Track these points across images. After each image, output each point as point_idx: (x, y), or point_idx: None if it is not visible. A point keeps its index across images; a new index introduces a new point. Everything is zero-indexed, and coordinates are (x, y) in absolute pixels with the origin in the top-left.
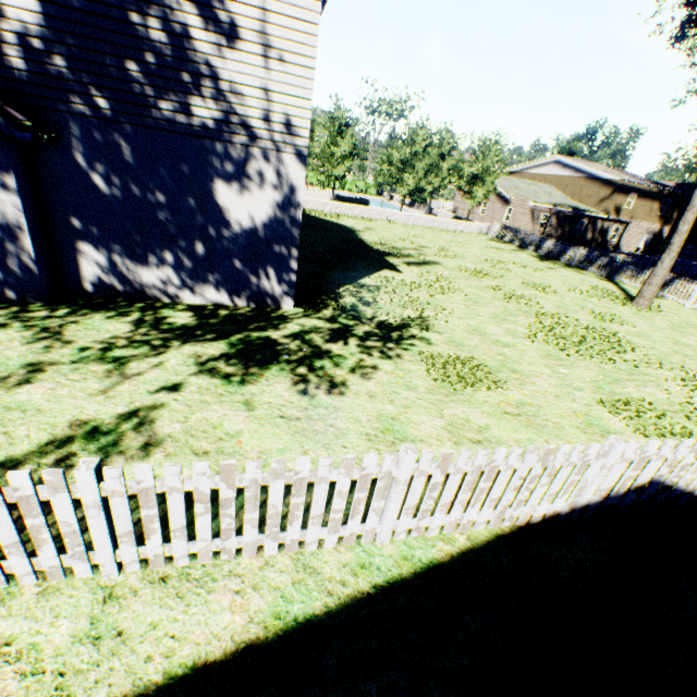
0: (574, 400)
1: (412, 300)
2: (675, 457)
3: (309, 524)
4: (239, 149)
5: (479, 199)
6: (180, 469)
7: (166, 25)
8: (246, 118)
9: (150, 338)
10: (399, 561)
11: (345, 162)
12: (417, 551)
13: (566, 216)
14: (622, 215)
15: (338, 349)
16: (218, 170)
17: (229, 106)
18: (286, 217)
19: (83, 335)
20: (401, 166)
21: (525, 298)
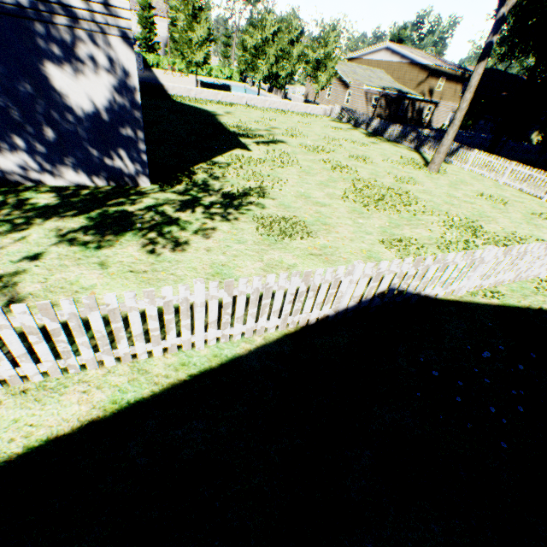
0: (364, 241)
1: (255, 173)
2: (402, 271)
3: (135, 341)
4: (62, 31)
5: (323, 84)
6: (1, 311)
7: None
8: None
9: (13, 217)
10: (211, 358)
11: (203, 48)
12: (225, 351)
13: (393, 98)
14: (434, 96)
15: (186, 216)
16: (46, 53)
17: None
18: (126, 101)
19: None
20: (255, 52)
21: (347, 168)
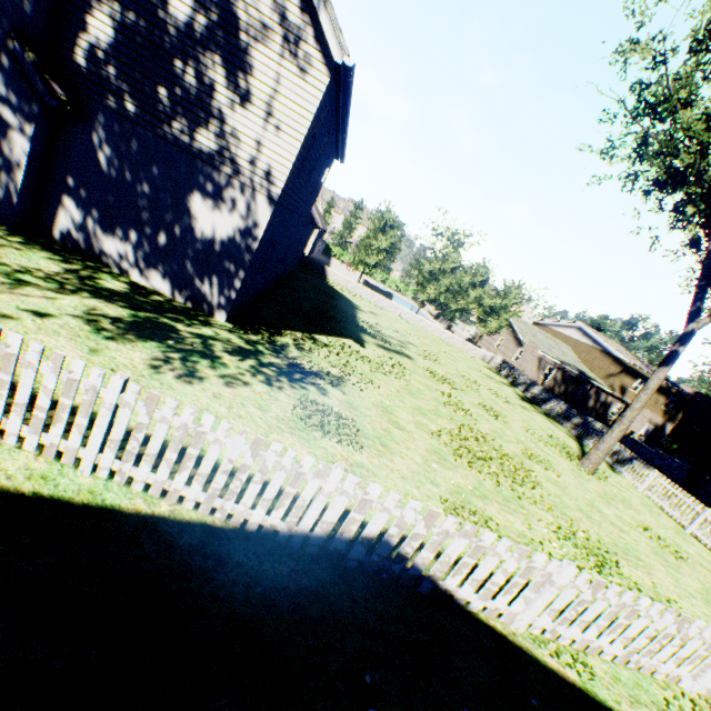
0: (419, 487)
1: (347, 364)
2: (404, 518)
3: (13, 411)
4: (223, 176)
5: (491, 330)
6: None
7: (199, 75)
8: (237, 156)
9: (69, 282)
10: (83, 491)
11: (379, 255)
12: (110, 494)
13: (572, 376)
14: (627, 395)
15: (230, 359)
16: (200, 185)
17: (226, 143)
18: (244, 242)
19: (13, 257)
20: (429, 276)
21: (466, 412)
